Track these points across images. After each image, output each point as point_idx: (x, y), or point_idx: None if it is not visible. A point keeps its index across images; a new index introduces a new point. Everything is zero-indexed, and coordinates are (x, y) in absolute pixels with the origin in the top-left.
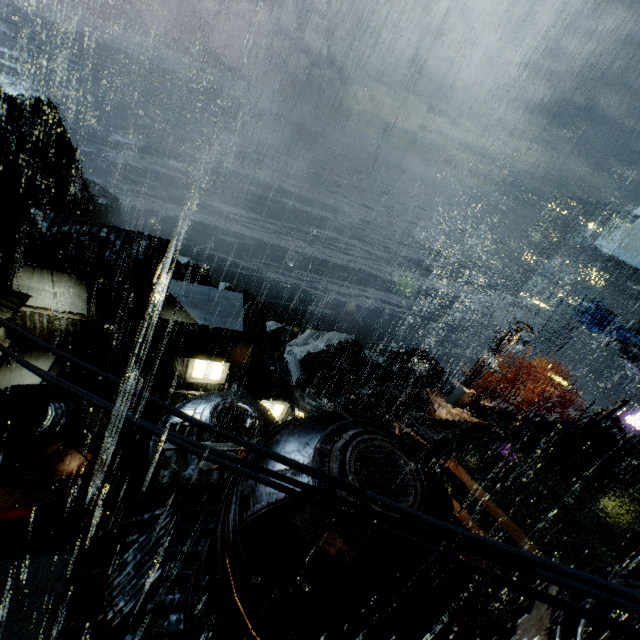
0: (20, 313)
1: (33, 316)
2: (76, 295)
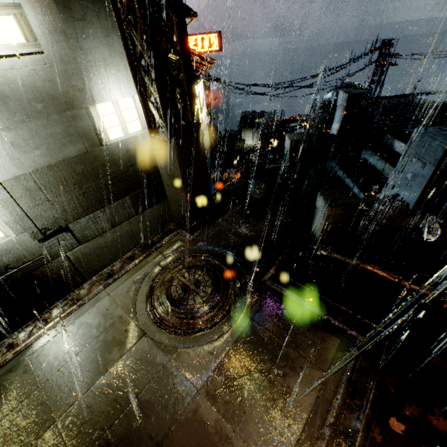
0: (243, 147)
1: (246, 148)
2: (258, 137)
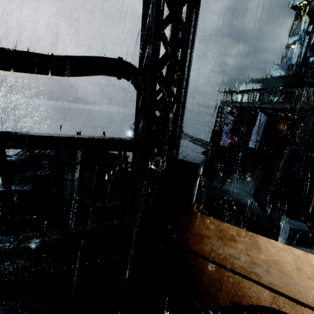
0: None
1: None
2: None
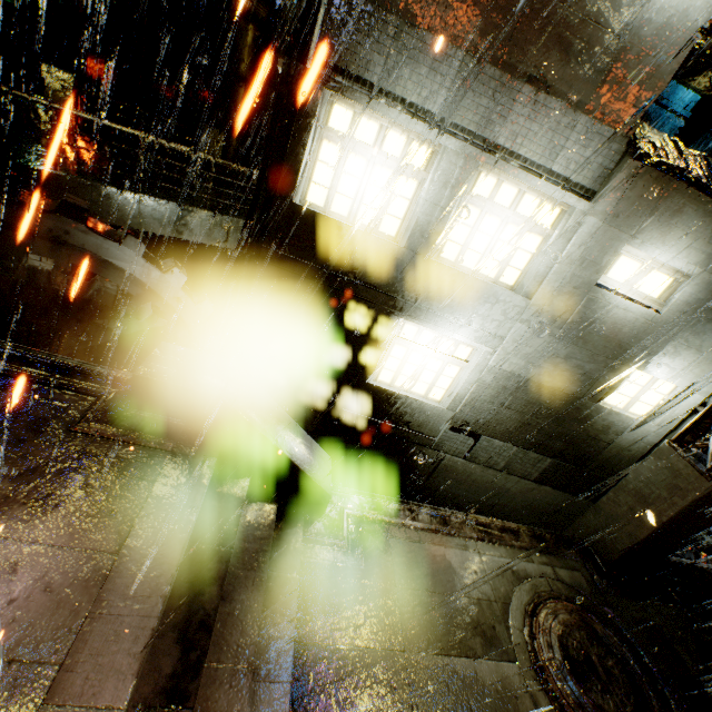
0: None
1: None
2: None
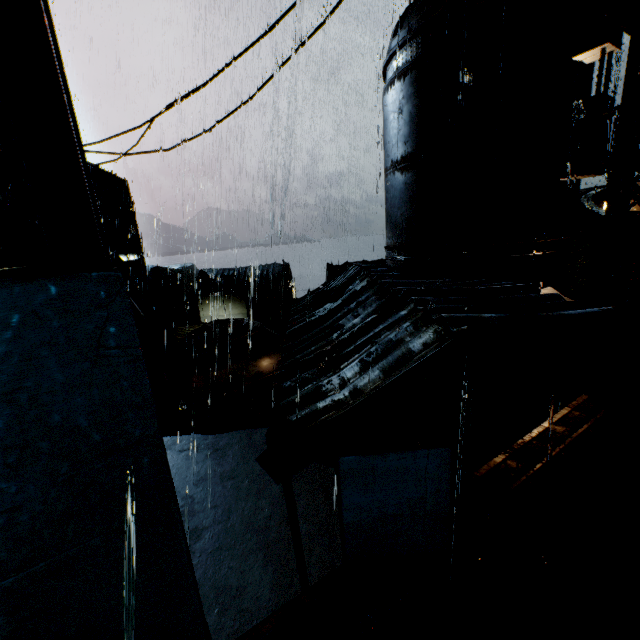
0: None
1: None
2: (239, 314)
